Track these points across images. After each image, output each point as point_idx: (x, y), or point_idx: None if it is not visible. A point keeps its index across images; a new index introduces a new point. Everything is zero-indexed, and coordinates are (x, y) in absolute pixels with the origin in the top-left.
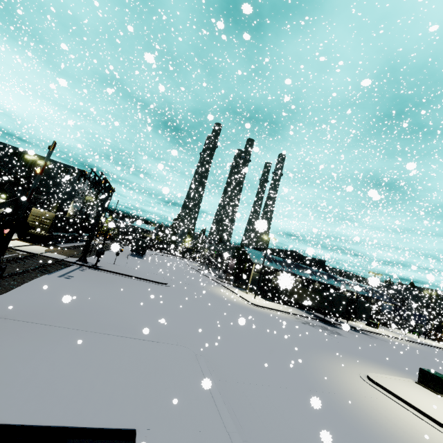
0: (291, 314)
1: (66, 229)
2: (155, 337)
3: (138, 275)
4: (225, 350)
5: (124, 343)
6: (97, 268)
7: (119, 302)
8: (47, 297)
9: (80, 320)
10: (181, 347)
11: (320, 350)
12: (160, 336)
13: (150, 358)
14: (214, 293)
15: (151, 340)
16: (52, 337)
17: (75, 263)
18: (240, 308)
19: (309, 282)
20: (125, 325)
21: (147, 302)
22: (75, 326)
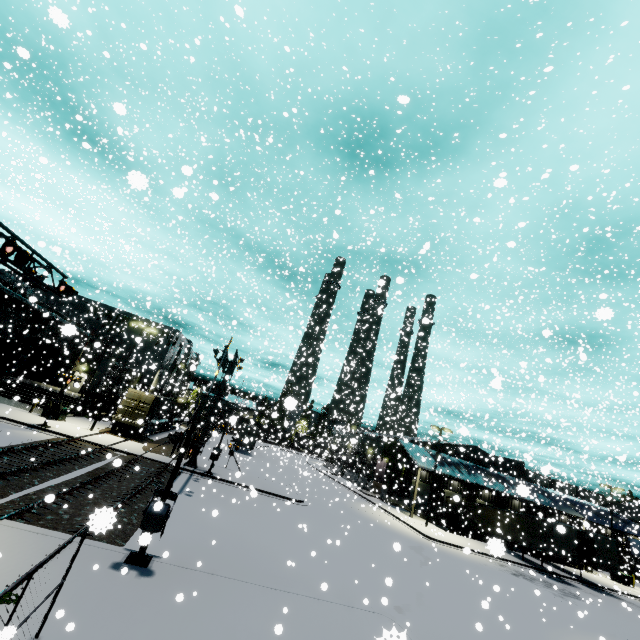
0: (489, 557)
1: (160, 414)
2: (336, 597)
3: (263, 488)
4: (433, 623)
5: (313, 607)
6: (212, 477)
7: (264, 535)
8: (187, 529)
9: (240, 566)
10: (381, 616)
11: (562, 628)
12: (341, 596)
13: (355, 634)
14: (367, 517)
15: (340, 602)
16: (234, 595)
17: (185, 469)
18: (414, 545)
19: (503, 497)
20: (292, 576)
21: (296, 534)
22: (247, 577)
